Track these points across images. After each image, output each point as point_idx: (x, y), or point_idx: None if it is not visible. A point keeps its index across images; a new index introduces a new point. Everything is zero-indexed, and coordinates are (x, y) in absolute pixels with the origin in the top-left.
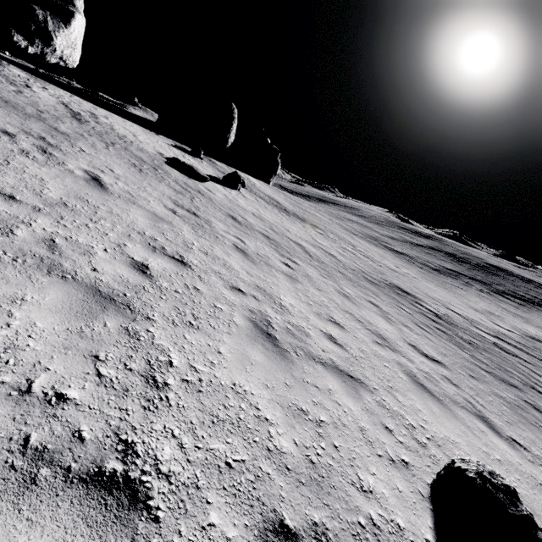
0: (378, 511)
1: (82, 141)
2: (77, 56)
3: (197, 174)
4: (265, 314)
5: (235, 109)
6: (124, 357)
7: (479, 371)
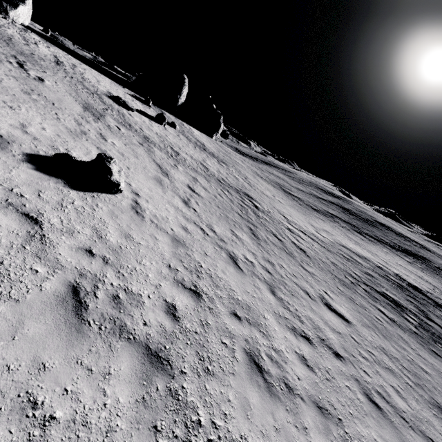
0: (65, 151)
1: (50, 70)
2: (26, 21)
3: (127, 105)
4: (87, 133)
5: (185, 79)
6: (5, 101)
7: (233, 213)
